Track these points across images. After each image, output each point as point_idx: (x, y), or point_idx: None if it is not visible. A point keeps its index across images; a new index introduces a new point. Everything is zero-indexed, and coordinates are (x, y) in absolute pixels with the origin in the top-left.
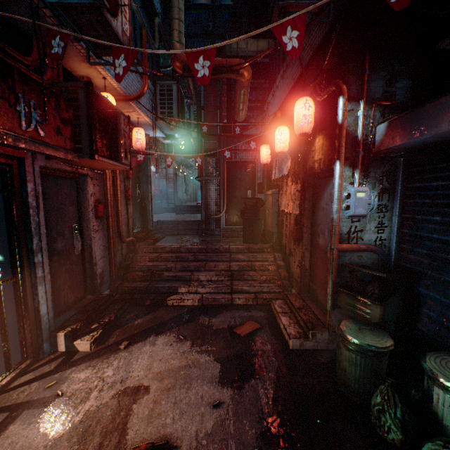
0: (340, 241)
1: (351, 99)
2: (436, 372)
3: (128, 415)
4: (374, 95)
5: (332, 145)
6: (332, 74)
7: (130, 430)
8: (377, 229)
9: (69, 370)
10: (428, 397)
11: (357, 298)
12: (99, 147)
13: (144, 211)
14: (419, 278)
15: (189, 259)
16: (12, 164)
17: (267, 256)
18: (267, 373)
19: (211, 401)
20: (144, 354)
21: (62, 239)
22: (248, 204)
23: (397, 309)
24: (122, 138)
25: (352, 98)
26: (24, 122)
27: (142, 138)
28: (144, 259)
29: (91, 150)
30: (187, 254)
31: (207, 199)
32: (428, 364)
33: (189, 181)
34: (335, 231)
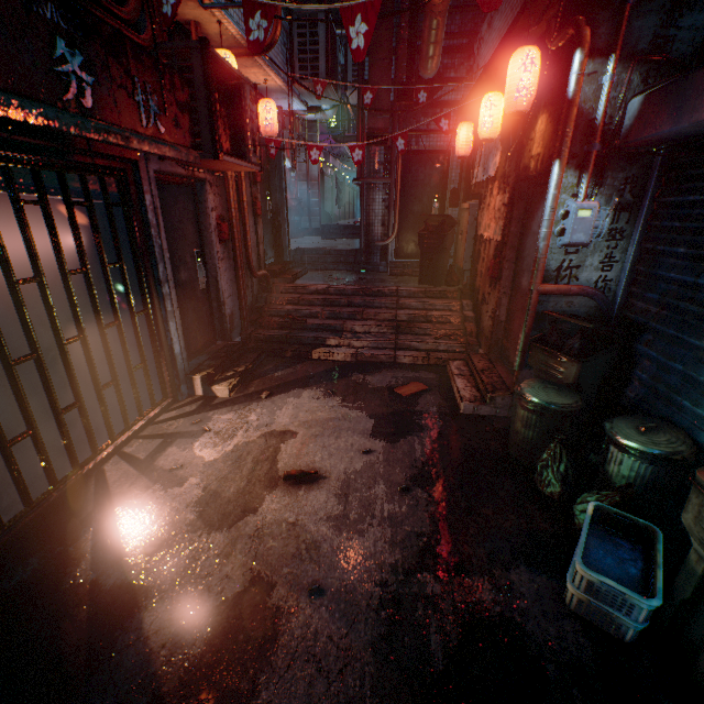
0: (545, 281)
1: (595, 53)
2: (616, 430)
3: (277, 451)
4: (636, 45)
5: (556, 132)
6: (576, 2)
7: (280, 462)
8: (603, 265)
9: (211, 412)
10: (603, 458)
11: (552, 355)
12: (223, 141)
13: (278, 233)
14: (642, 332)
15: (341, 303)
16: (126, 169)
17: (451, 304)
18: (427, 432)
19: (361, 449)
20: (288, 404)
21: (185, 268)
22: (430, 226)
23: (603, 370)
24: (249, 124)
25: (598, 52)
26: (144, 117)
27: (273, 117)
28: (281, 301)
29: (214, 146)
30: (338, 297)
31: (370, 216)
32: (610, 424)
33: (343, 183)
34: (538, 266)
